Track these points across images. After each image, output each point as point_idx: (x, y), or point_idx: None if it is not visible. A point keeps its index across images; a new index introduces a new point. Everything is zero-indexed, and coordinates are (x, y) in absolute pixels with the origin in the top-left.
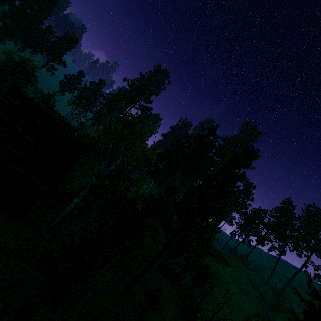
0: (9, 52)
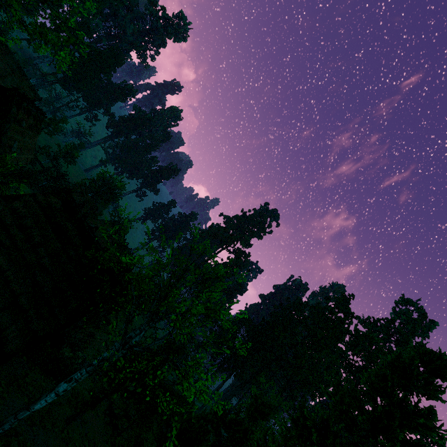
0: (104, 172)
